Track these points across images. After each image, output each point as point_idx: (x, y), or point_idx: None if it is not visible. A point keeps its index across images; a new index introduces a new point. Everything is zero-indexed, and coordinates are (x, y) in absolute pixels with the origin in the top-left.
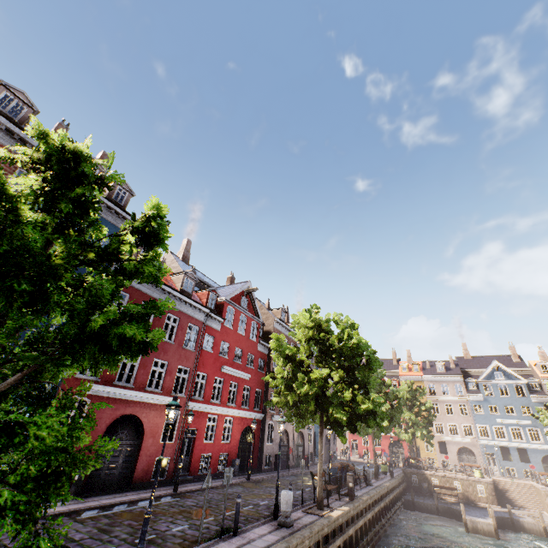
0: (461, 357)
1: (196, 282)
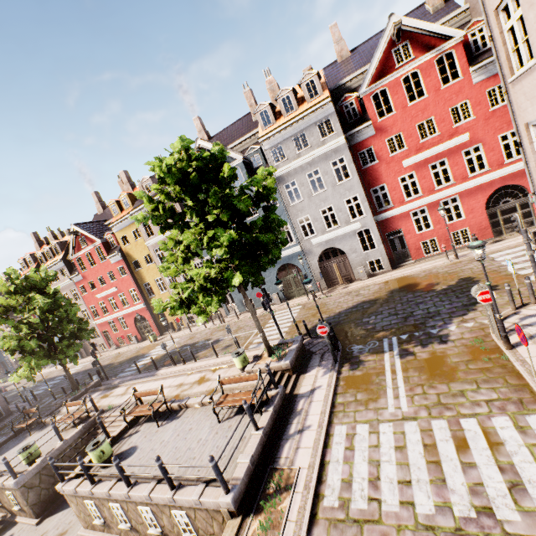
0: None
1: None
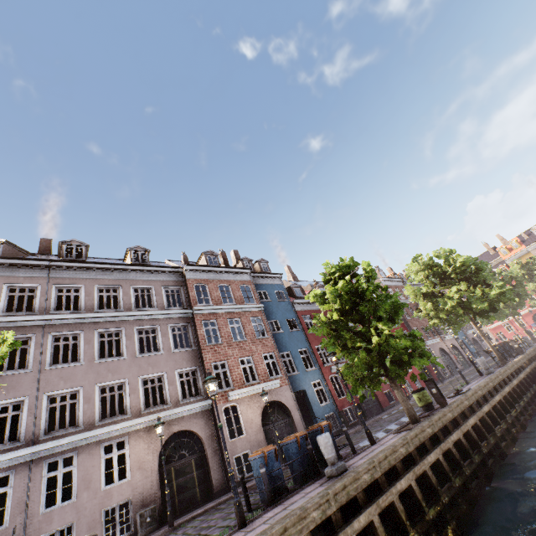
0: None
1: None
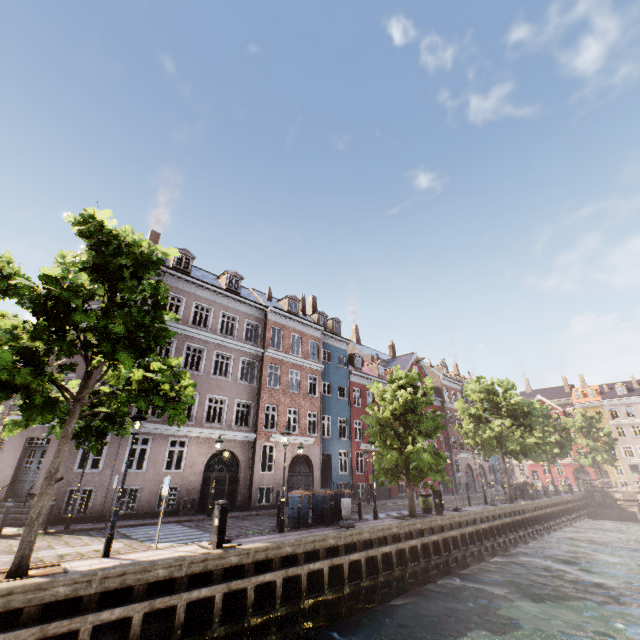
0: None
1: None
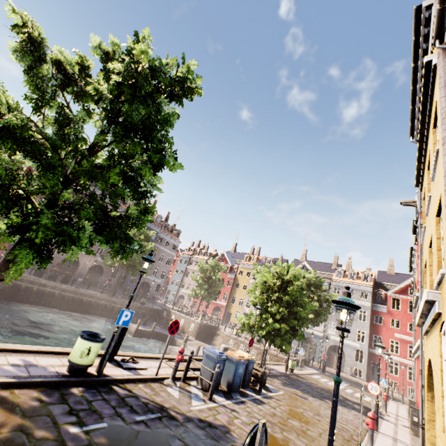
0: (298, 260)
1: None
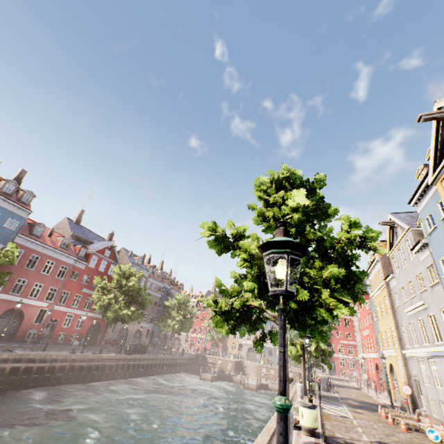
0: None
1: (79, 239)
